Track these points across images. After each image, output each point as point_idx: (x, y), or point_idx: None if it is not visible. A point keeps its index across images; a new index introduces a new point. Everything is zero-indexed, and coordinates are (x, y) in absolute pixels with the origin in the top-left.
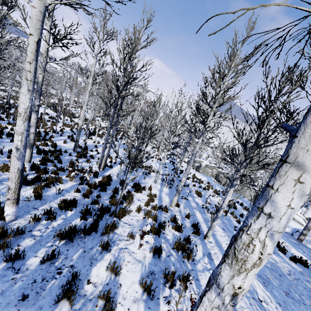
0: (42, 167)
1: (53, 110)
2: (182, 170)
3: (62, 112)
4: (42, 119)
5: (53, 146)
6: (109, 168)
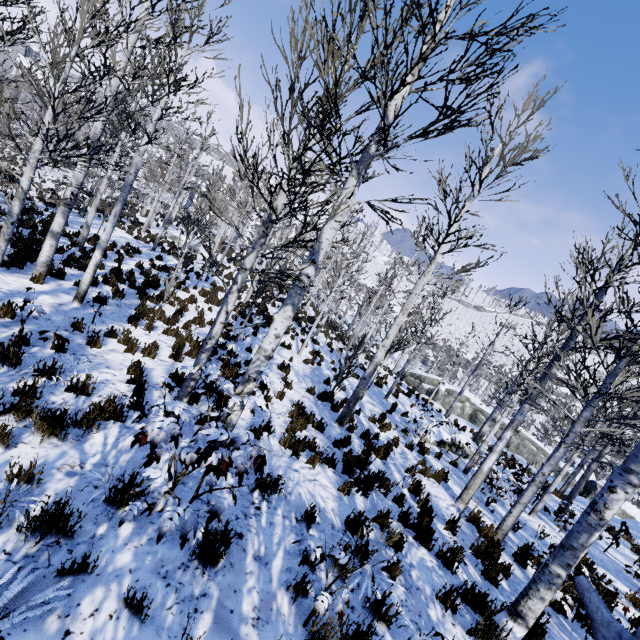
0: (454, 580)
1: (129, 231)
2: (463, 428)
3: (151, 238)
4: (158, 281)
5: (317, 426)
6: (447, 485)
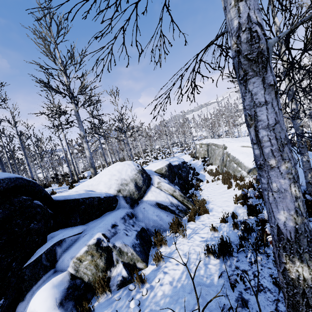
0: None
1: None
2: None
3: None
4: None
5: None
6: None
